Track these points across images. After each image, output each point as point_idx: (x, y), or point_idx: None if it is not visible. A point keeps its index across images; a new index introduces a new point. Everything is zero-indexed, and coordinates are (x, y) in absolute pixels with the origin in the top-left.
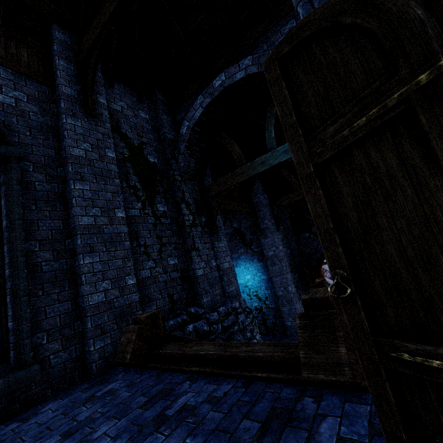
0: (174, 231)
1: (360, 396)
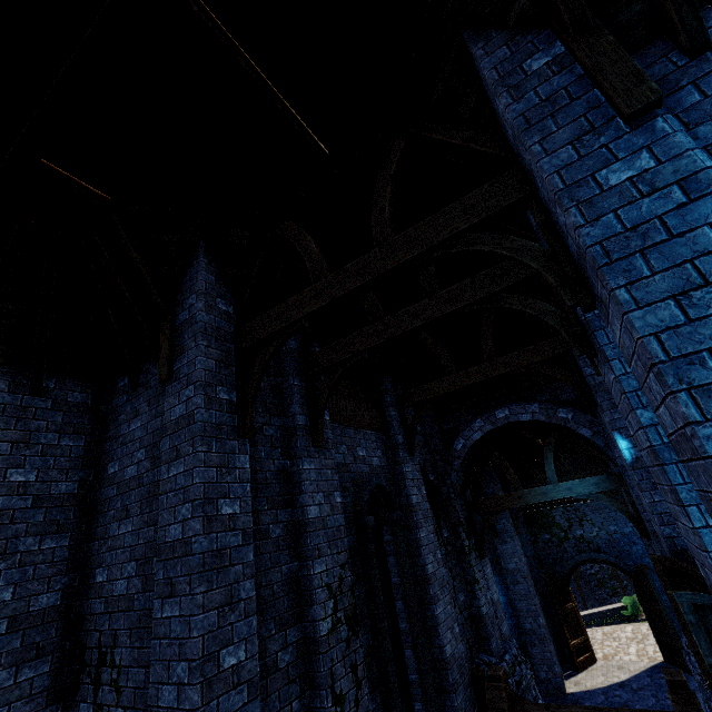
0: (456, 559)
1: None
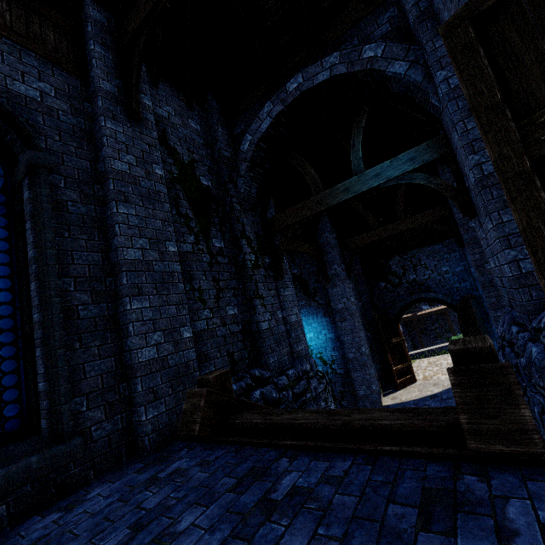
0: (233, 273)
1: (543, 472)
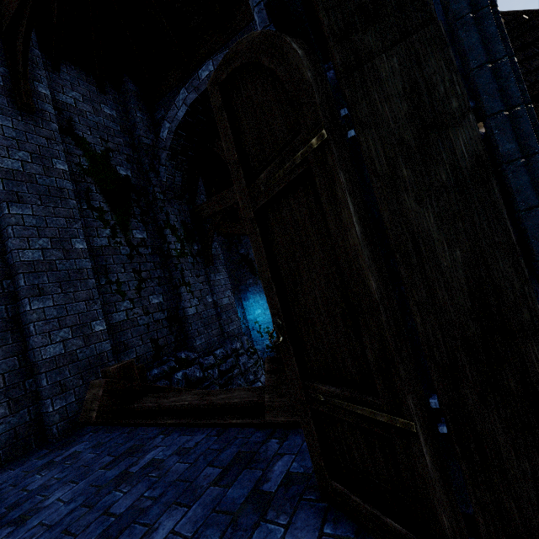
0: (157, 263)
1: None
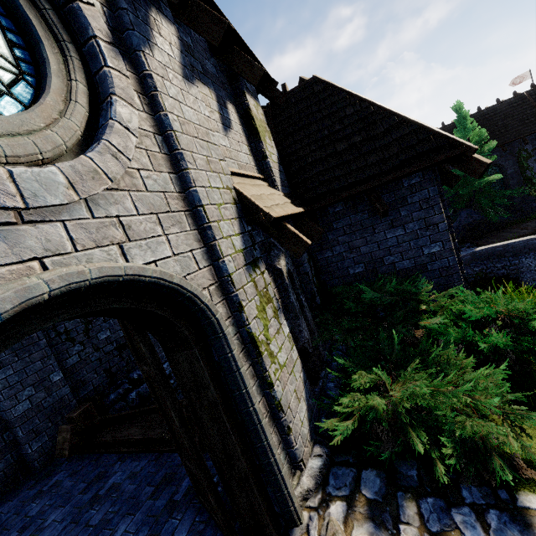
0: None
1: None
